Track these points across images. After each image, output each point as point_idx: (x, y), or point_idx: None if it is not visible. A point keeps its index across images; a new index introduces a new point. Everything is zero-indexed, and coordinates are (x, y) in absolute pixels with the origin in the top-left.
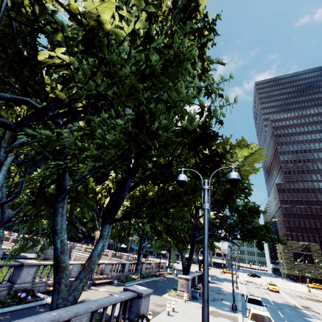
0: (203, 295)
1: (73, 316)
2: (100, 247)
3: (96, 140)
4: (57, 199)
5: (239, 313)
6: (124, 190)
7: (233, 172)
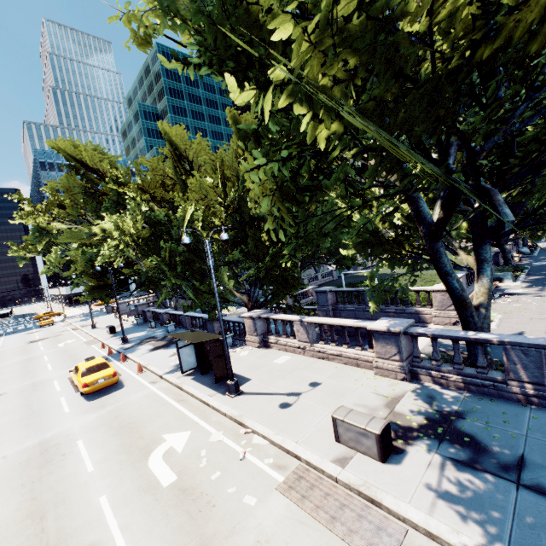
0: None
1: None
2: None
3: None
4: None
5: None
6: None
7: None
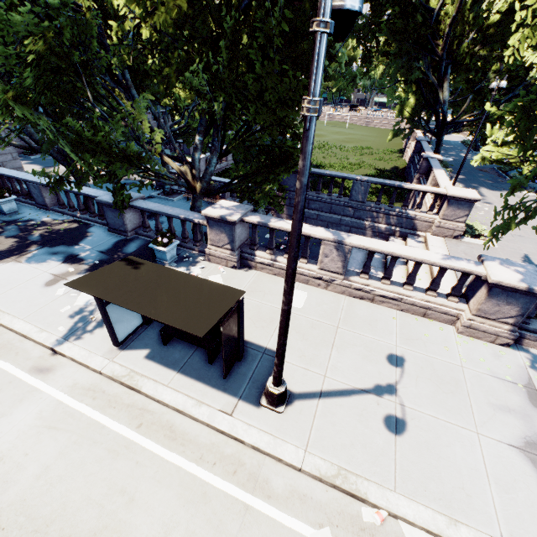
0: None
1: None
2: None
3: None
4: None
5: None
6: None
7: None
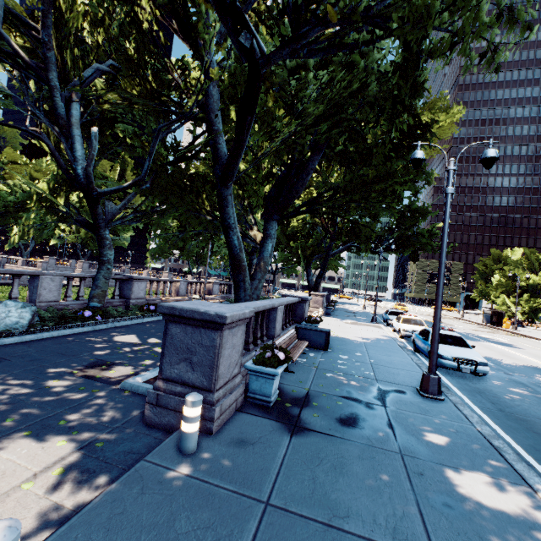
0: (440, 271)
1: (278, 305)
2: (270, 248)
3: (324, 92)
4: (224, 184)
5: (379, 323)
6: (307, 174)
7: (492, 149)
